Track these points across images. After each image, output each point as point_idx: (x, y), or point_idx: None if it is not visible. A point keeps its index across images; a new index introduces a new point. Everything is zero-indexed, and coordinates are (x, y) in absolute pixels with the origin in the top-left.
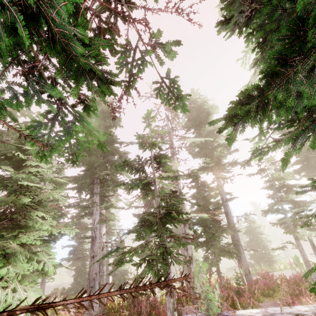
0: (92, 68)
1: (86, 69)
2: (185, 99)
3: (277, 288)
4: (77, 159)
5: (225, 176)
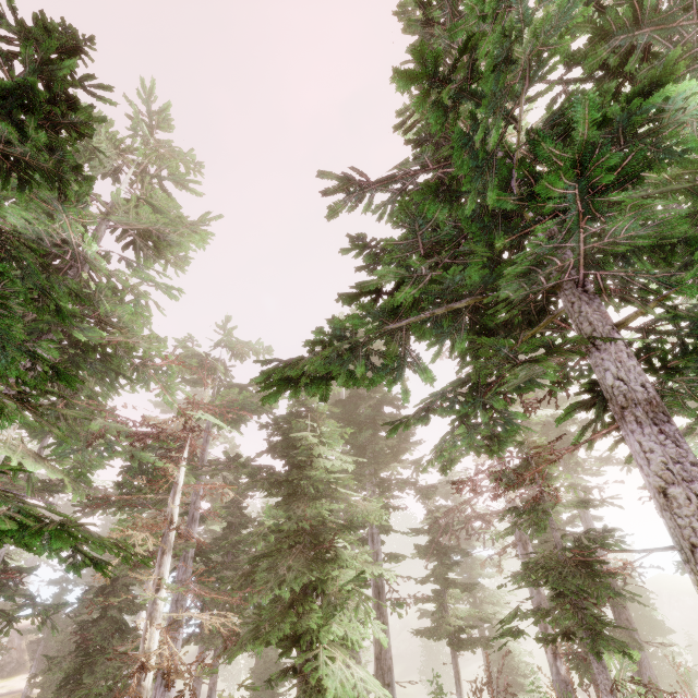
0: None
1: None
2: None
3: None
4: (450, 465)
5: (586, 481)
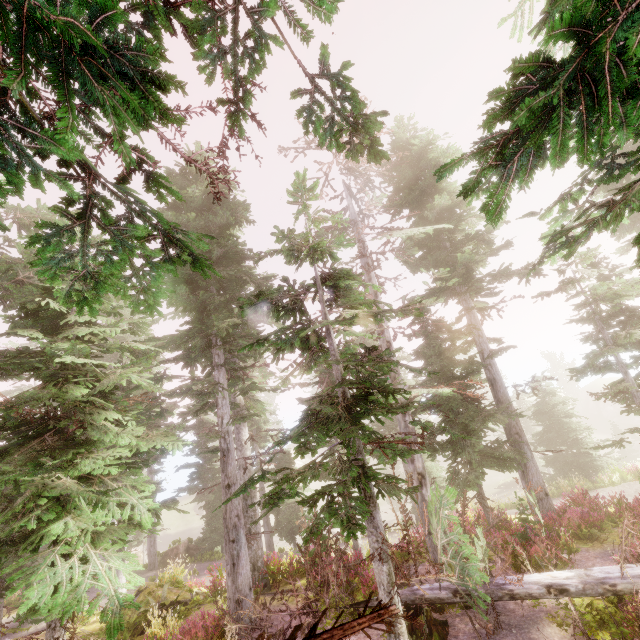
0: (83, 35)
1: (75, 47)
2: (376, 126)
3: (608, 522)
4: (156, 300)
5: (485, 303)
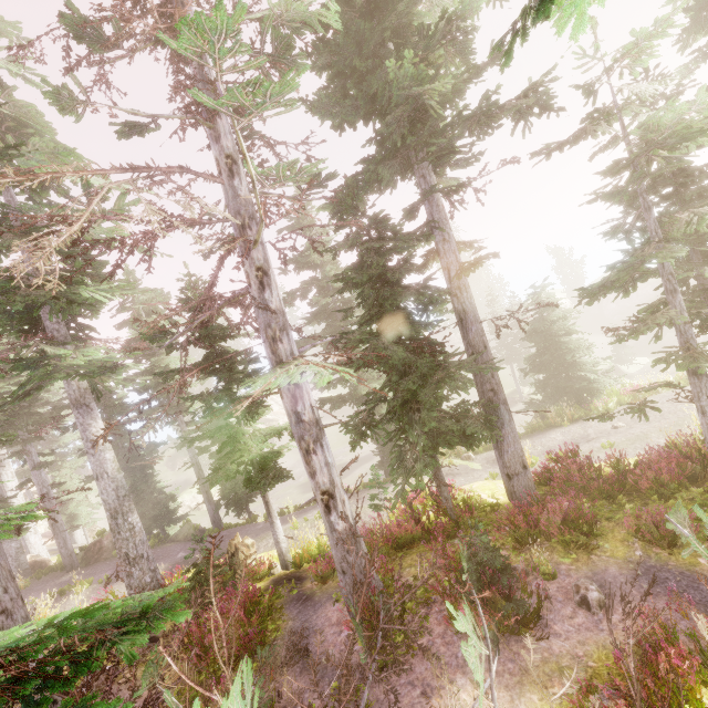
0: None
1: None
2: None
3: (603, 511)
4: None
5: (457, 180)
